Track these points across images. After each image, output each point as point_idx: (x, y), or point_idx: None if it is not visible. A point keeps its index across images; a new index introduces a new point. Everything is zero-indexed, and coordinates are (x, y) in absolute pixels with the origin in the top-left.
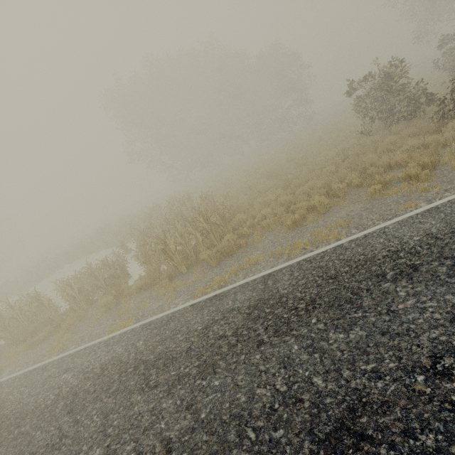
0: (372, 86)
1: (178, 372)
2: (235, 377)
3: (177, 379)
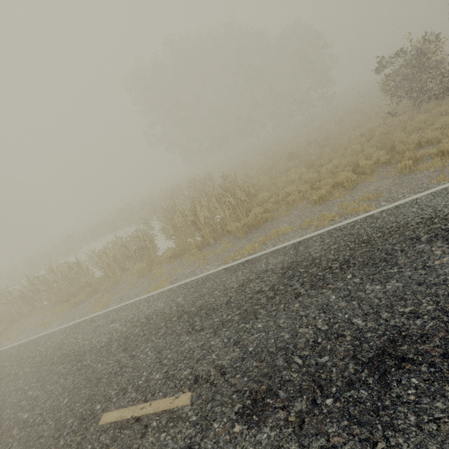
0: (403, 63)
1: (221, 319)
2: (277, 321)
3: (221, 324)
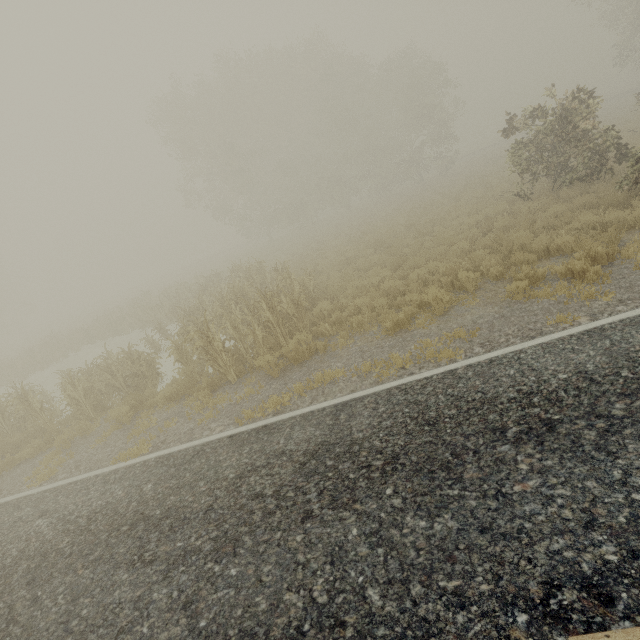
0: (538, 127)
1: (186, 545)
2: (261, 567)
3: (182, 555)
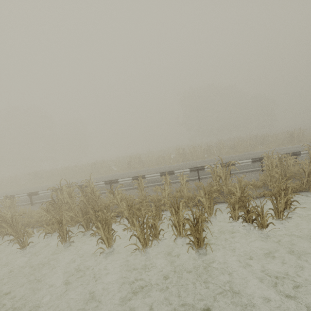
0: None
1: None
2: None
3: None
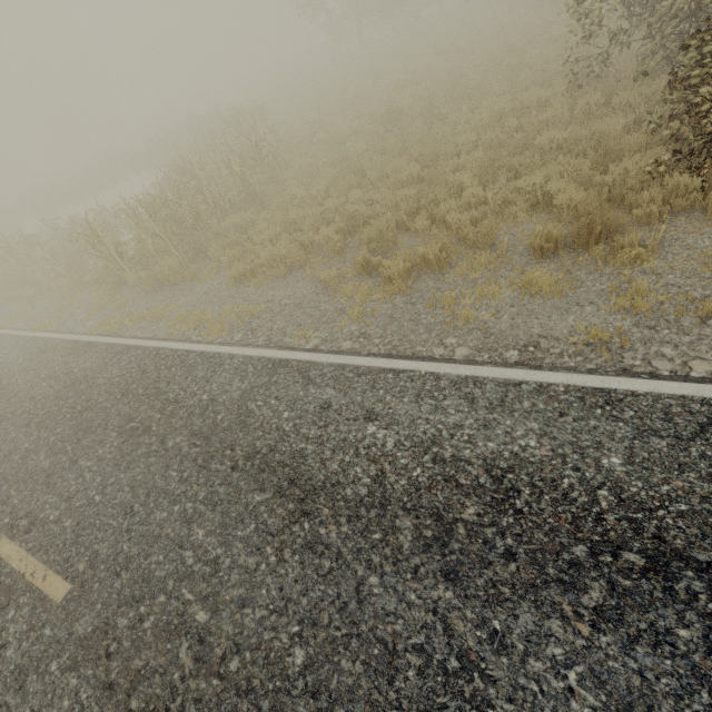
0: None
1: None
2: None
3: None
